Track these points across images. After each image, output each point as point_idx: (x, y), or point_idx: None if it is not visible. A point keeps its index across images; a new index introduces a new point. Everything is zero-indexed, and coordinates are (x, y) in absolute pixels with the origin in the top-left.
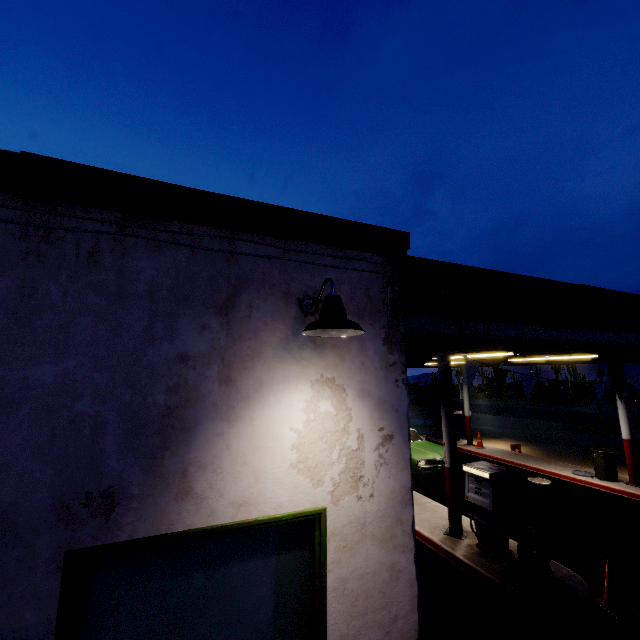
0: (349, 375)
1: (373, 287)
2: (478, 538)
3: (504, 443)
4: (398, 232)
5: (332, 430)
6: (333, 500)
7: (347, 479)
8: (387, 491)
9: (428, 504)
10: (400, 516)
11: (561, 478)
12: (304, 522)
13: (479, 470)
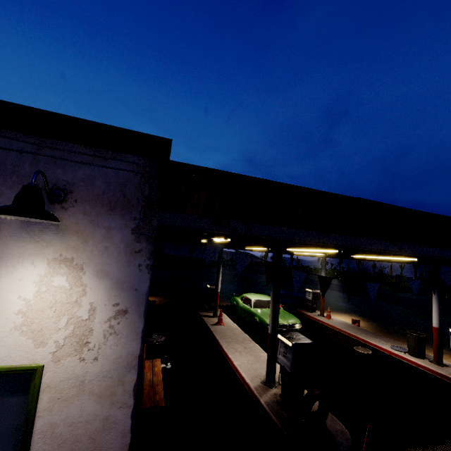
0: (90, 257)
1: (129, 184)
2: (282, 390)
3: (350, 317)
4: (160, 138)
5: (63, 301)
6: (54, 359)
7: (72, 343)
8: (113, 356)
9: (263, 357)
10: (123, 378)
11: (381, 350)
12: (25, 374)
13: (286, 339)
